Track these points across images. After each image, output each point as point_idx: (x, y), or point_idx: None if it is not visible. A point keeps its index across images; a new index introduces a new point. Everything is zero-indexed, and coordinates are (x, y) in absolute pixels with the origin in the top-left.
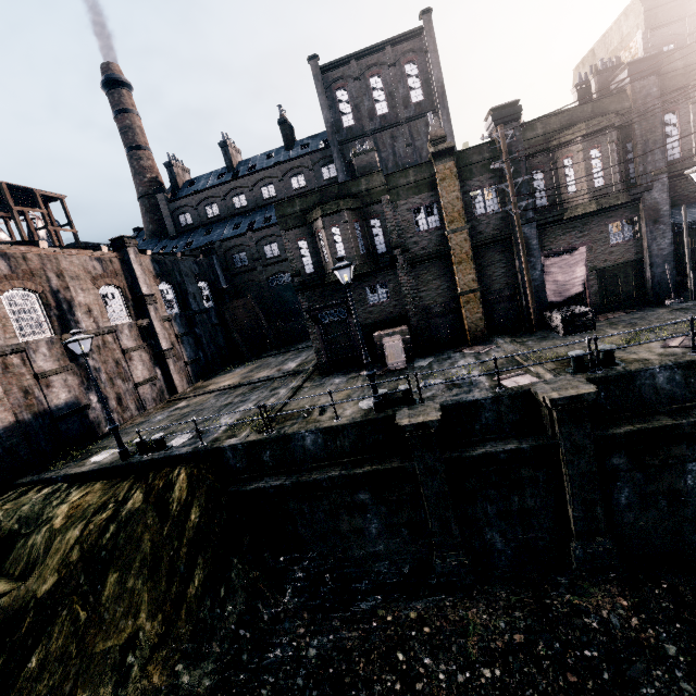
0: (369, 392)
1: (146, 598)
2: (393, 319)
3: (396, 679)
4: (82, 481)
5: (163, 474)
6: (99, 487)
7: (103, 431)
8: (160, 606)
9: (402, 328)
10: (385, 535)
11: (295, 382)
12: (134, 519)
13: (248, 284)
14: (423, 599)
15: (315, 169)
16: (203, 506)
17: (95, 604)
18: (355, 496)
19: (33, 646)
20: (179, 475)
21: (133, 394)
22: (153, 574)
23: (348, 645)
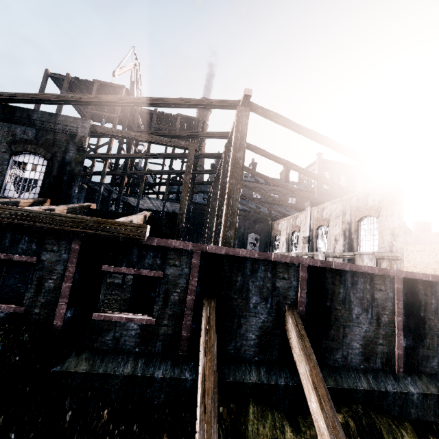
0: None
1: None
2: None
3: None
4: None
5: None
6: None
7: None
8: None
9: None
10: None
11: None
12: None
13: None
14: None
15: (303, 199)
16: None
17: None
18: None
19: None
20: None
21: None
22: None
23: None
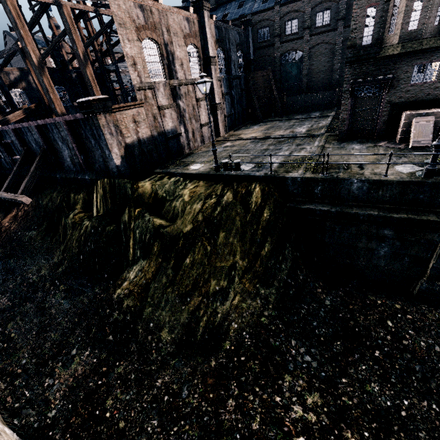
0: (398, 160)
1: (238, 249)
2: (426, 101)
3: (387, 333)
4: (190, 178)
5: (243, 186)
6: (202, 184)
7: (186, 152)
8: (246, 255)
9: (438, 111)
10: (388, 258)
11: (317, 142)
12: (229, 207)
13: (264, 58)
14: (402, 300)
15: None
16: (272, 210)
17: (214, 244)
18: (380, 230)
19: (186, 254)
20: (255, 189)
21: (199, 131)
22: (242, 239)
23: (350, 306)
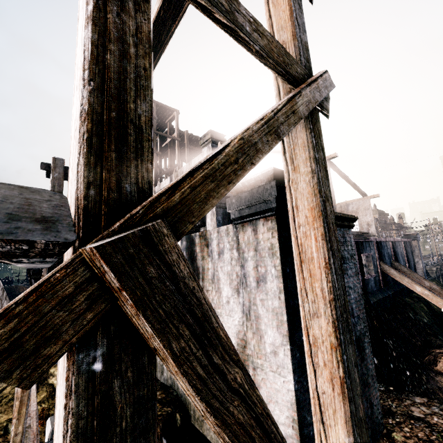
0: None
1: None
2: None
3: None
4: None
5: None
6: None
7: None
8: None
9: None
10: None
11: None
12: None
13: None
14: None
15: None
16: None
17: None
18: None
19: None
20: None
21: None
22: None
23: None
